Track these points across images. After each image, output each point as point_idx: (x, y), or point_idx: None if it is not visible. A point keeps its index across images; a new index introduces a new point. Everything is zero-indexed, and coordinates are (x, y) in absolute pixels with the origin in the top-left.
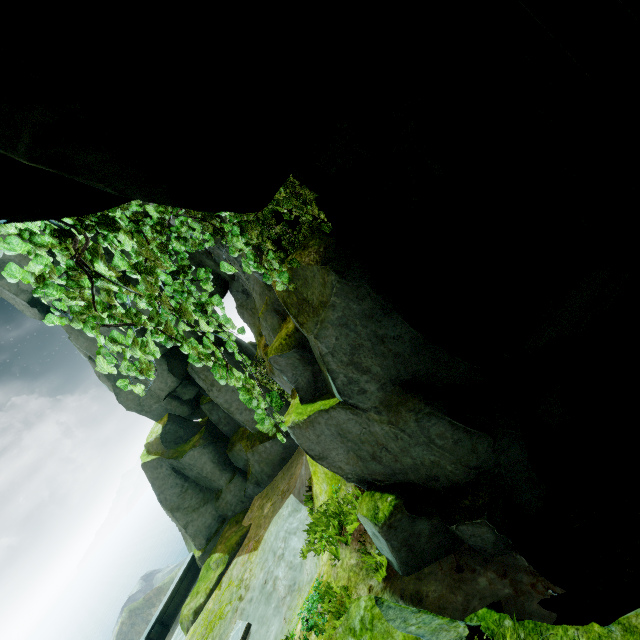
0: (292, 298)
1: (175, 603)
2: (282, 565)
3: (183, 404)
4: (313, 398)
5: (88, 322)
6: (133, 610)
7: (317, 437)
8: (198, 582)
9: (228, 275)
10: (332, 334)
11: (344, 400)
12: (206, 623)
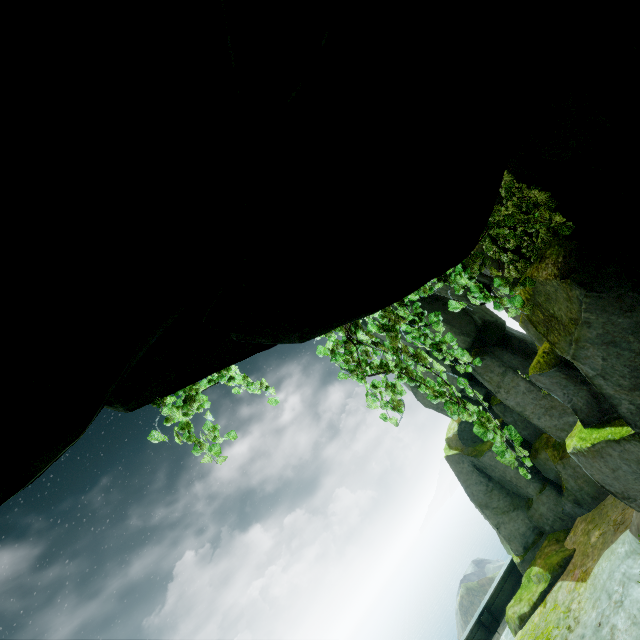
0: (537, 315)
1: (501, 600)
2: (621, 614)
3: (473, 404)
4: (600, 422)
5: (359, 375)
6: (469, 589)
7: (611, 471)
8: (520, 589)
9: (486, 279)
10: (595, 354)
11: (638, 432)
12: (532, 635)
